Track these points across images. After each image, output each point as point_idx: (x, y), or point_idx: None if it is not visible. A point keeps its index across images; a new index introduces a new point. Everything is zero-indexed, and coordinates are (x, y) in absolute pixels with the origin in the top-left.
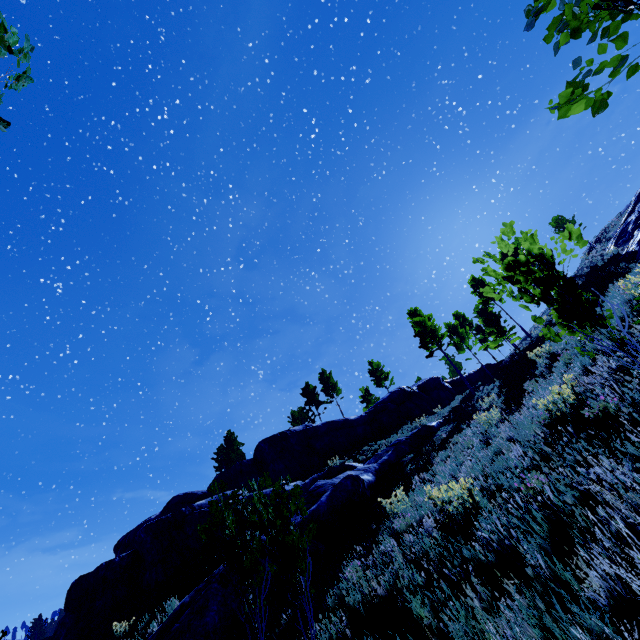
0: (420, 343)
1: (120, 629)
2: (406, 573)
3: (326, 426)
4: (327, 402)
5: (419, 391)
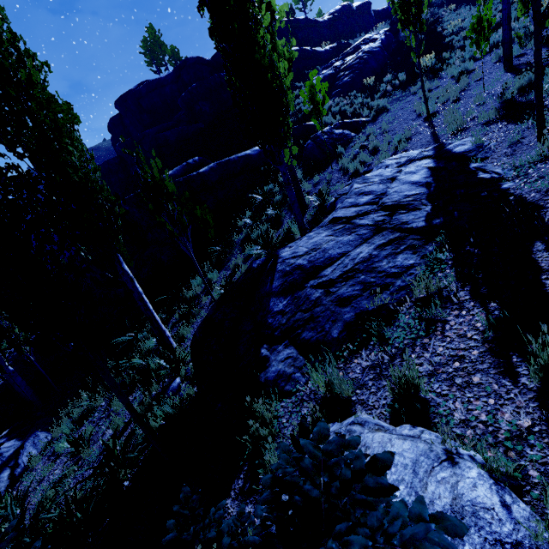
0: None
1: None
2: None
3: (305, 21)
4: None
5: (358, 11)
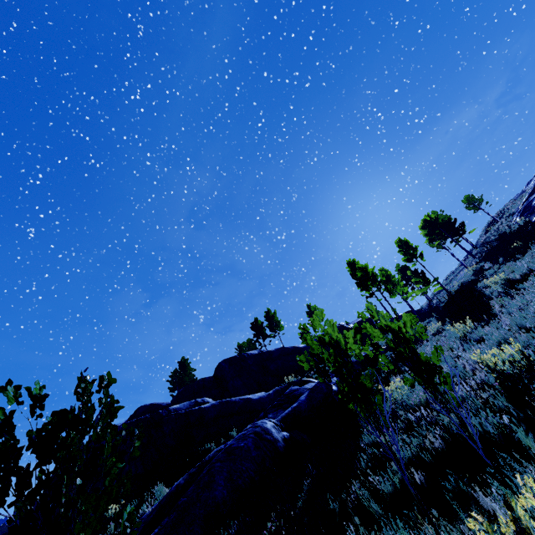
0: (362, 285)
1: (111, 510)
2: (475, 421)
3: (279, 351)
4: (271, 336)
5: None
